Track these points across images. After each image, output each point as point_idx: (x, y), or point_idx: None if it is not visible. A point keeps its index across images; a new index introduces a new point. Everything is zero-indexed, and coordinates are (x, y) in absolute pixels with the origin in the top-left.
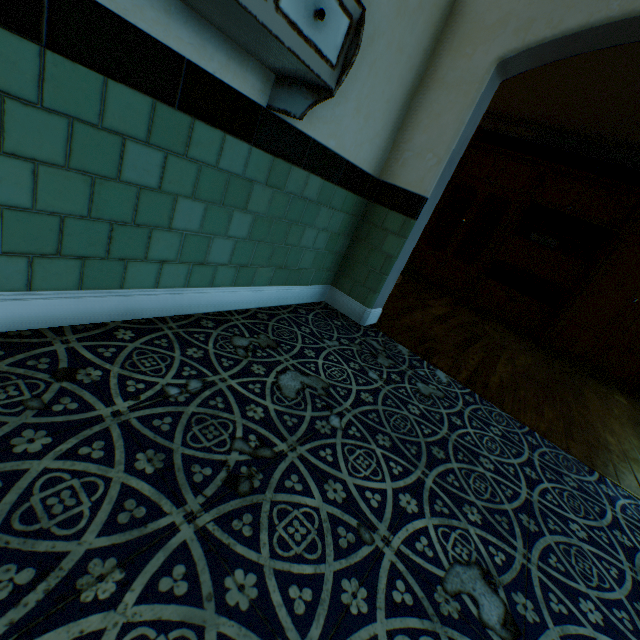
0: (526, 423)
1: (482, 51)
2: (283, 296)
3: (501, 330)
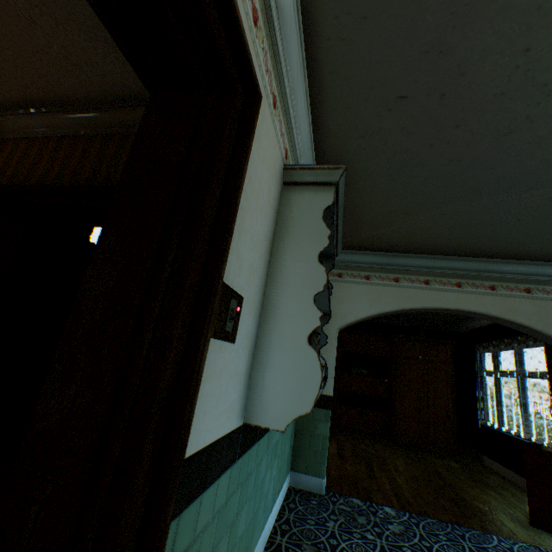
0: (445, 519)
1: (330, 325)
2: (280, 499)
3: (369, 442)
